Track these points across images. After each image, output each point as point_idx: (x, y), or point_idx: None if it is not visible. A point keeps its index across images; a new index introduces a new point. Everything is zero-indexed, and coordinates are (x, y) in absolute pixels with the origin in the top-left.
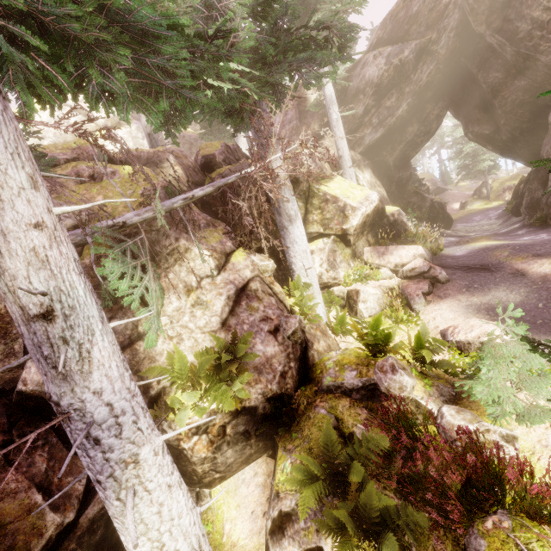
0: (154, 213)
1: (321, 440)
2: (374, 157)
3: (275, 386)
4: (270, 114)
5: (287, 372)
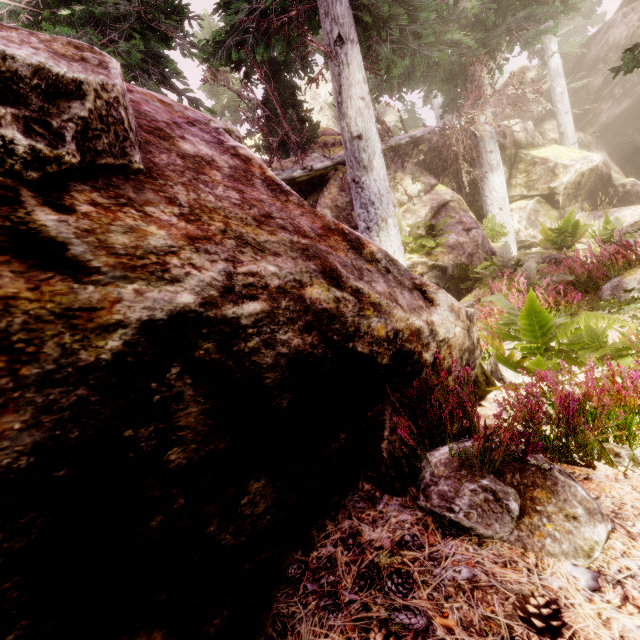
0: (385, 146)
1: (498, 252)
2: (613, 137)
3: (463, 258)
4: (484, 67)
5: (475, 254)
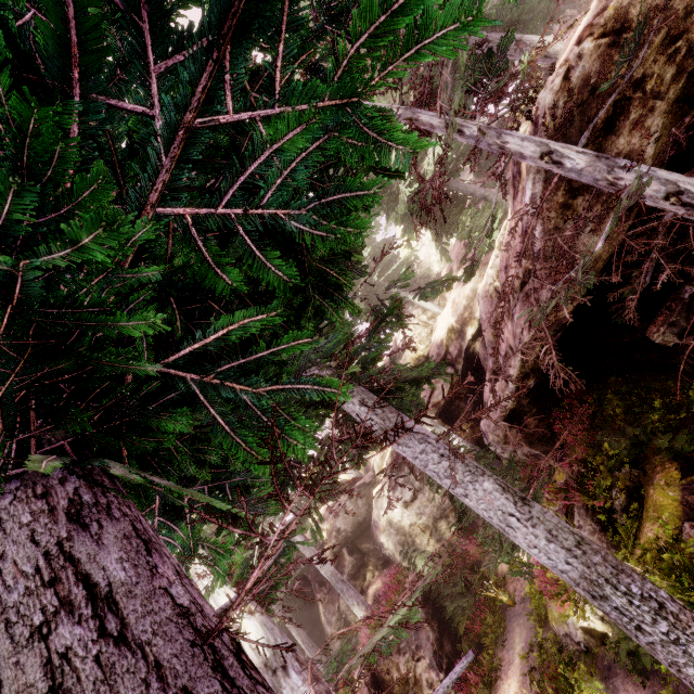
0: None
1: None
2: None
3: None
4: None
5: None
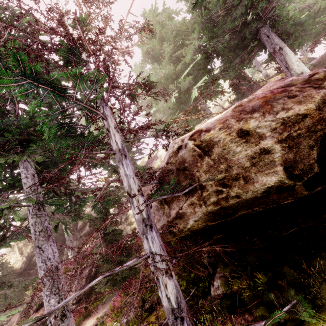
0: None
1: None
2: None
3: None
4: None
5: None
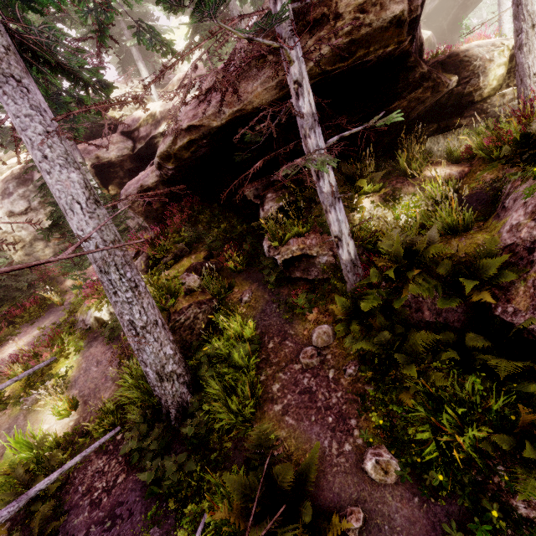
0: None
1: None
2: (432, 24)
3: None
4: None
5: None
